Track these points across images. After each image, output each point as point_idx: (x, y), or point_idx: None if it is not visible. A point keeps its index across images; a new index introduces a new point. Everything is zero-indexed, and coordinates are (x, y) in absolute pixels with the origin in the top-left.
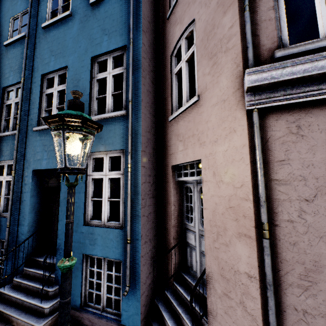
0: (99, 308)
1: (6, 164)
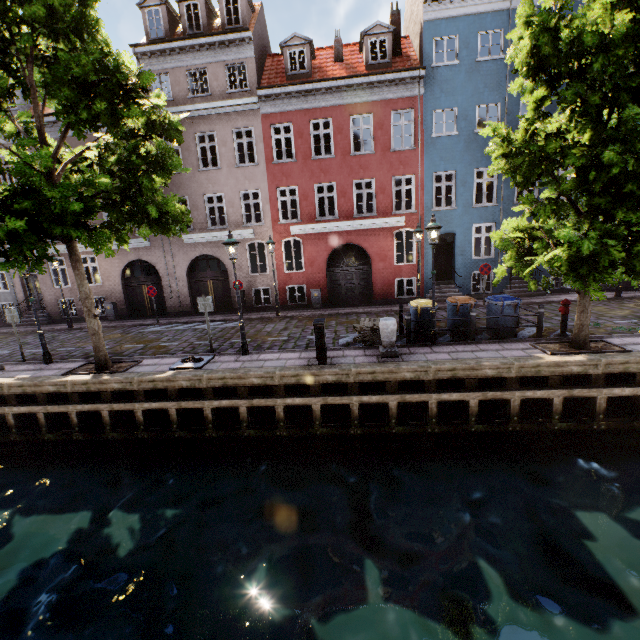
0: (557, 287)
1: (484, 226)
